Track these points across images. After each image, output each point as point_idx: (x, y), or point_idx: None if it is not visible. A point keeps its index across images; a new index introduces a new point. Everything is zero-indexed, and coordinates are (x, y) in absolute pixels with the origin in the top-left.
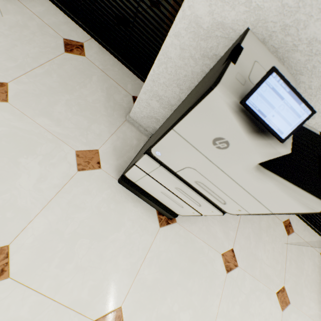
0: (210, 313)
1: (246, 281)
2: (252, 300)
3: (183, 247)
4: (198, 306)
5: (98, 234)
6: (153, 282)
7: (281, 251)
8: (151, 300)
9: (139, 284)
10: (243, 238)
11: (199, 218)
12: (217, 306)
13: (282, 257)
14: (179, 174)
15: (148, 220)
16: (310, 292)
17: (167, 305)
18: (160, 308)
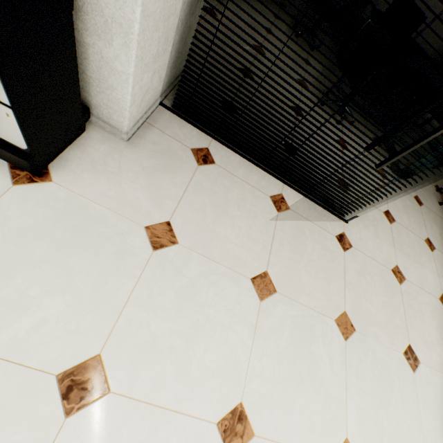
0: (112, 301)
1: (193, 263)
2: (202, 286)
3: (63, 214)
4: (88, 290)
5: None
6: None
7: (265, 230)
8: None
9: None
10: (191, 210)
11: (103, 181)
12: (130, 291)
13: (265, 236)
14: None
15: None
16: (314, 280)
17: (15, 288)
18: None
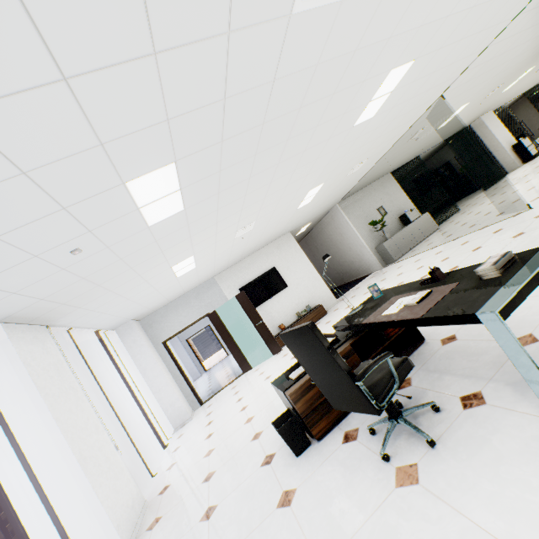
0: None
1: None
2: None
3: None
4: None
5: None
6: None
7: None
8: None
9: None
10: None
11: None
12: None
13: None
14: (527, 146)
15: None
16: None
17: None
18: None
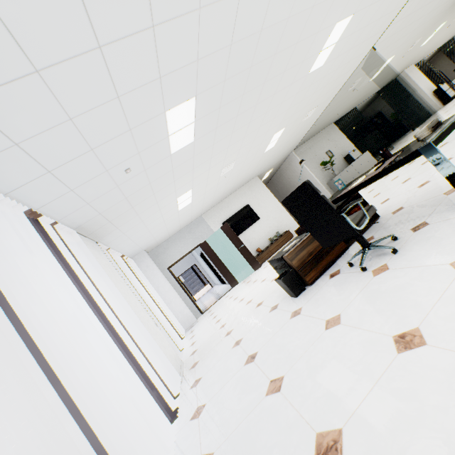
0: None
1: None
2: None
3: None
4: None
5: None
6: None
7: None
8: None
9: None
10: None
11: None
12: None
13: None
14: (446, 90)
15: None
16: None
17: None
18: None
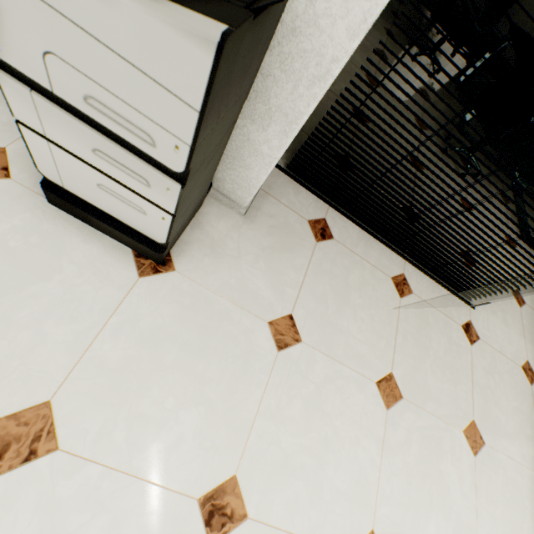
0: (242, 412)
1: (317, 364)
2: (328, 393)
3: (188, 310)
4: (219, 401)
5: (1, 284)
6: (122, 362)
7: (388, 321)
8: (118, 391)
9: (91, 365)
10: (312, 299)
11: (223, 267)
12: (258, 401)
13: (388, 329)
14: (61, 96)
15: (115, 266)
16: (441, 382)
17: (151, 400)
18: (136, 403)
